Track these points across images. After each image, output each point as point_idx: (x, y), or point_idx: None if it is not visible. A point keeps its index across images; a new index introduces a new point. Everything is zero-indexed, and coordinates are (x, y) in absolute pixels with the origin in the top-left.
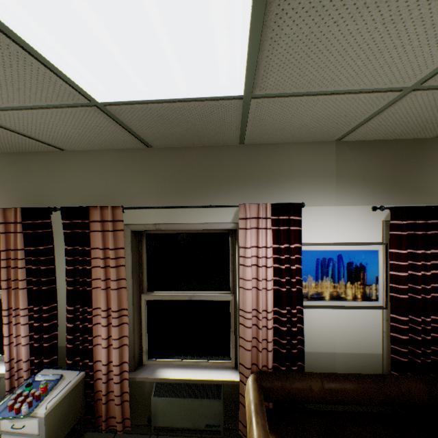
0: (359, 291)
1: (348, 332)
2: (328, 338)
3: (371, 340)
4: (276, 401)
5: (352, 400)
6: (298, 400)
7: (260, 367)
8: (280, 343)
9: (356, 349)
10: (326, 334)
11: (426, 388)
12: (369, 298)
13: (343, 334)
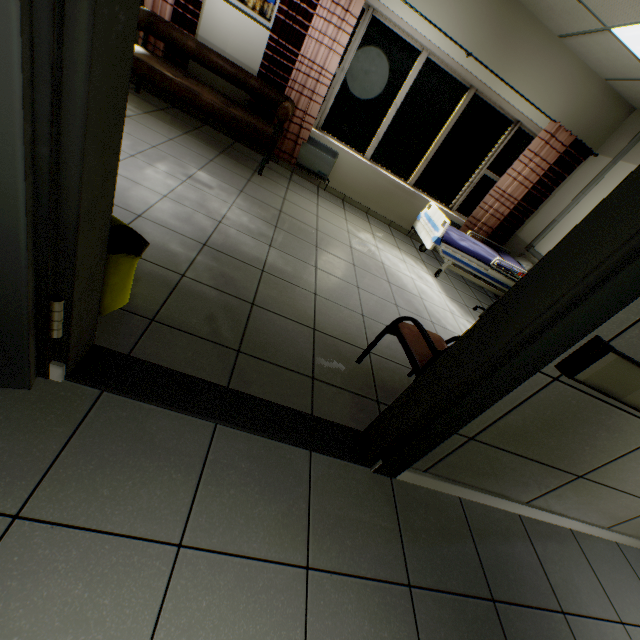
0: (260, 4)
1: (240, 40)
2: (224, 36)
3: (254, 57)
4: (159, 37)
5: (212, 65)
6: (175, 45)
7: (158, 14)
8: (180, 3)
9: (242, 58)
10: (223, 31)
11: (262, 85)
12: (265, 16)
13: (237, 39)
